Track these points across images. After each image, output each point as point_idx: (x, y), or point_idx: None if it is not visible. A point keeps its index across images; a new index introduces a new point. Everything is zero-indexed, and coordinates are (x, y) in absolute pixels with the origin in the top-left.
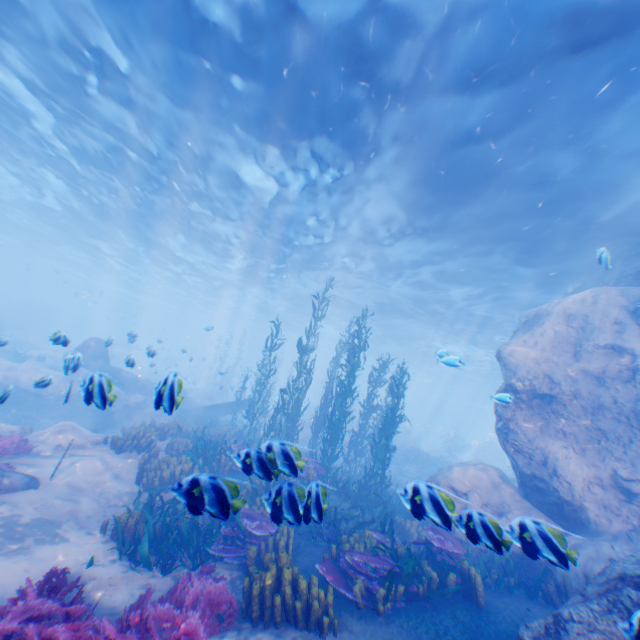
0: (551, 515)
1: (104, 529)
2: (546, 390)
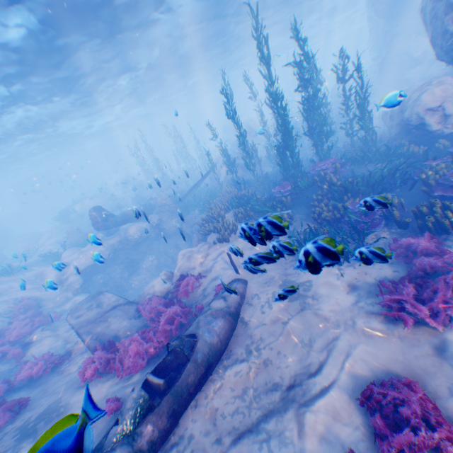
0: None
1: None
2: None
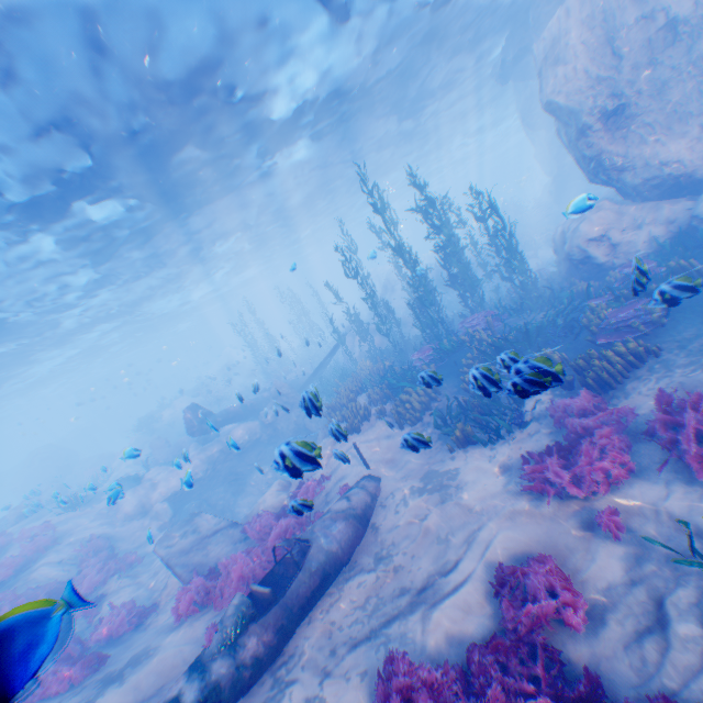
0: (671, 196)
1: (451, 450)
2: (614, 105)
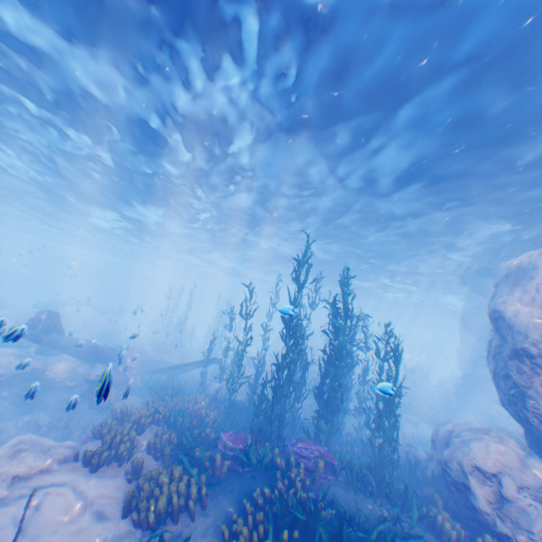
0: None
1: None
2: None
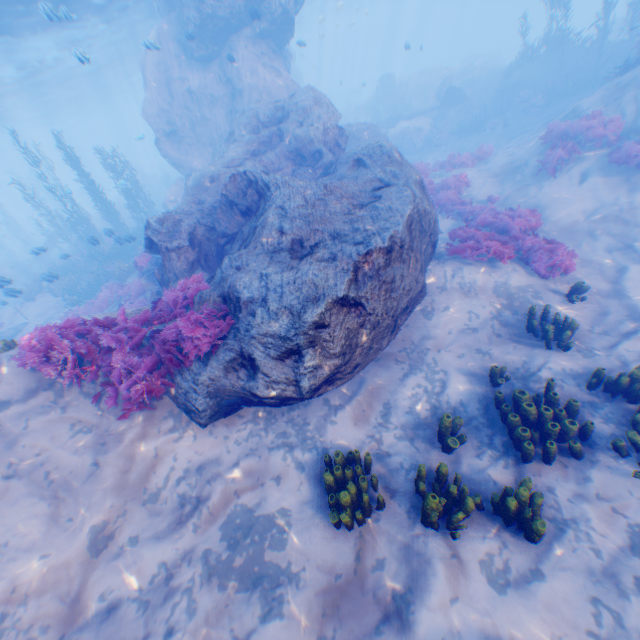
0: None
1: (69, 309)
2: (171, 129)
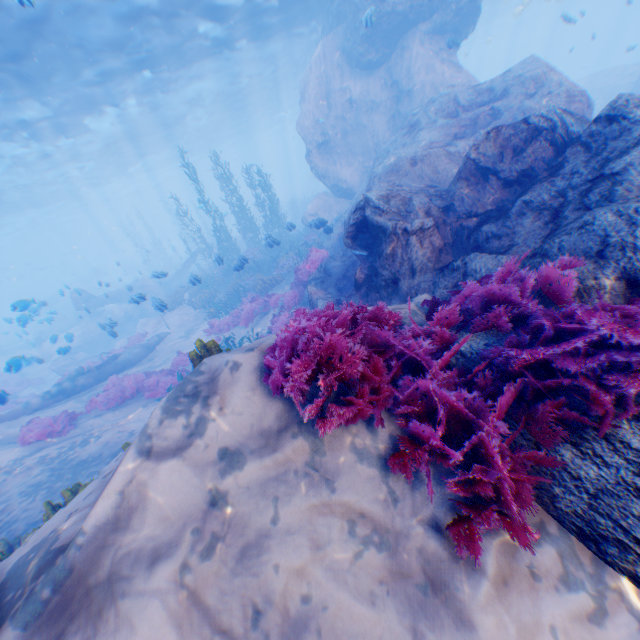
0: (347, 198)
1: (207, 321)
2: (323, 140)
